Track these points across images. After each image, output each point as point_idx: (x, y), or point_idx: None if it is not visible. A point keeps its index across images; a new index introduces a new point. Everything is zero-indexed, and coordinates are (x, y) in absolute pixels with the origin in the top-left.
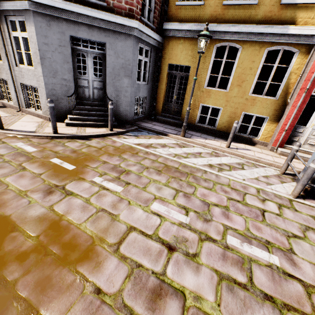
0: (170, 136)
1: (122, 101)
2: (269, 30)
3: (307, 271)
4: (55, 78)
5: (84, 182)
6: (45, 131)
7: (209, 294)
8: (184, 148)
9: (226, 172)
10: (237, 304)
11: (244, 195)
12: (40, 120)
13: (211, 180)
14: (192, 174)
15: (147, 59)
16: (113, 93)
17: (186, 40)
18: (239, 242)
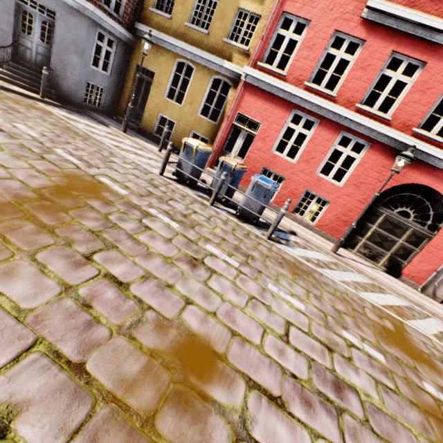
0: (111, 128)
1: (68, 78)
2: (212, 59)
3: (93, 170)
4: None
5: None
6: None
7: (3, 142)
8: (112, 136)
9: (125, 152)
10: (17, 149)
11: (115, 157)
12: None
13: (99, 146)
14: (87, 138)
15: (112, 50)
16: (59, 65)
17: (154, 46)
18: (63, 152)
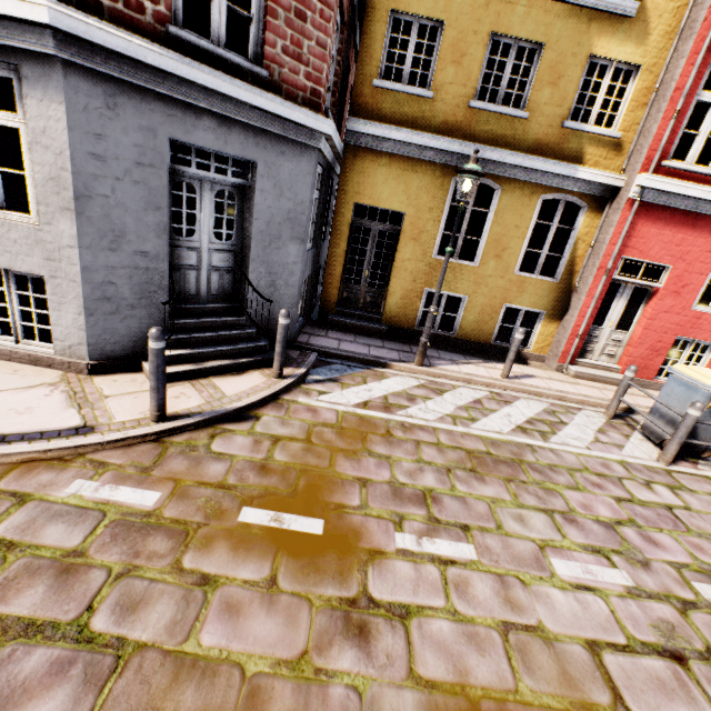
0: (393, 366)
1: (281, 297)
2: (550, 168)
3: None
4: (116, 253)
5: (392, 563)
6: (117, 416)
7: None
8: (446, 395)
9: (554, 439)
10: None
11: (622, 484)
12: (49, 375)
13: (559, 466)
14: (522, 461)
15: (317, 194)
16: (263, 279)
17: (395, 159)
18: None
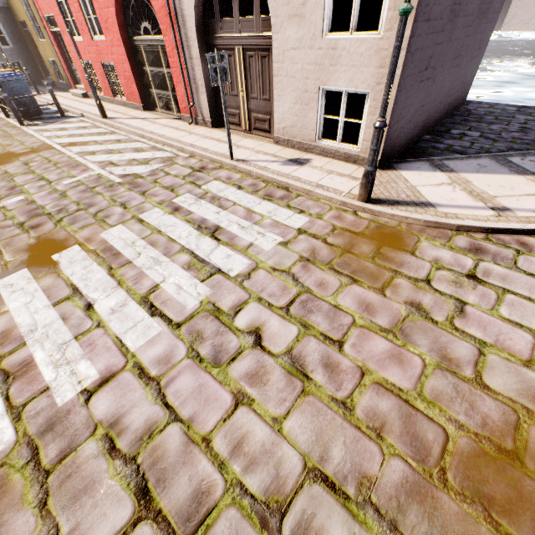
0: None
1: None
2: None
3: None
4: None
5: None
6: None
7: None
8: None
9: None
10: None
11: None
12: None
13: None
14: None
15: None
16: None
17: None
18: None
